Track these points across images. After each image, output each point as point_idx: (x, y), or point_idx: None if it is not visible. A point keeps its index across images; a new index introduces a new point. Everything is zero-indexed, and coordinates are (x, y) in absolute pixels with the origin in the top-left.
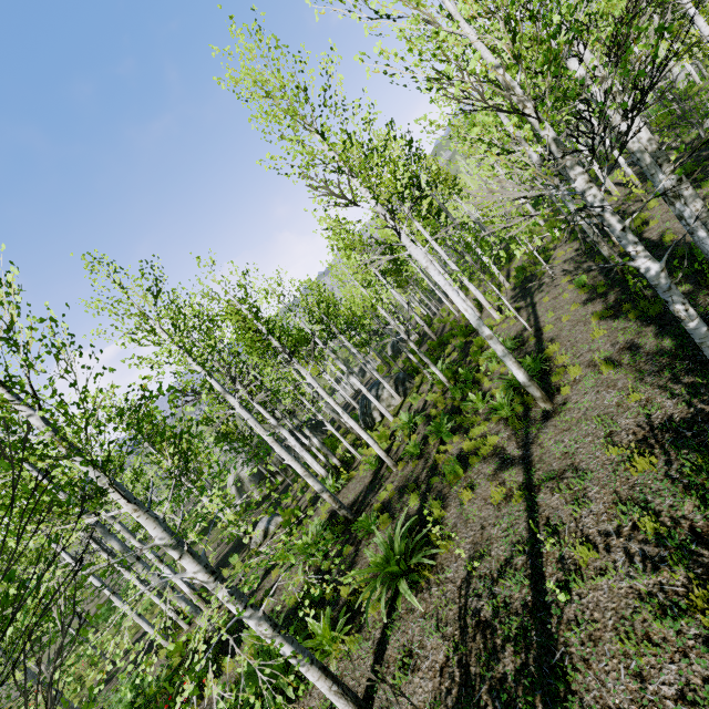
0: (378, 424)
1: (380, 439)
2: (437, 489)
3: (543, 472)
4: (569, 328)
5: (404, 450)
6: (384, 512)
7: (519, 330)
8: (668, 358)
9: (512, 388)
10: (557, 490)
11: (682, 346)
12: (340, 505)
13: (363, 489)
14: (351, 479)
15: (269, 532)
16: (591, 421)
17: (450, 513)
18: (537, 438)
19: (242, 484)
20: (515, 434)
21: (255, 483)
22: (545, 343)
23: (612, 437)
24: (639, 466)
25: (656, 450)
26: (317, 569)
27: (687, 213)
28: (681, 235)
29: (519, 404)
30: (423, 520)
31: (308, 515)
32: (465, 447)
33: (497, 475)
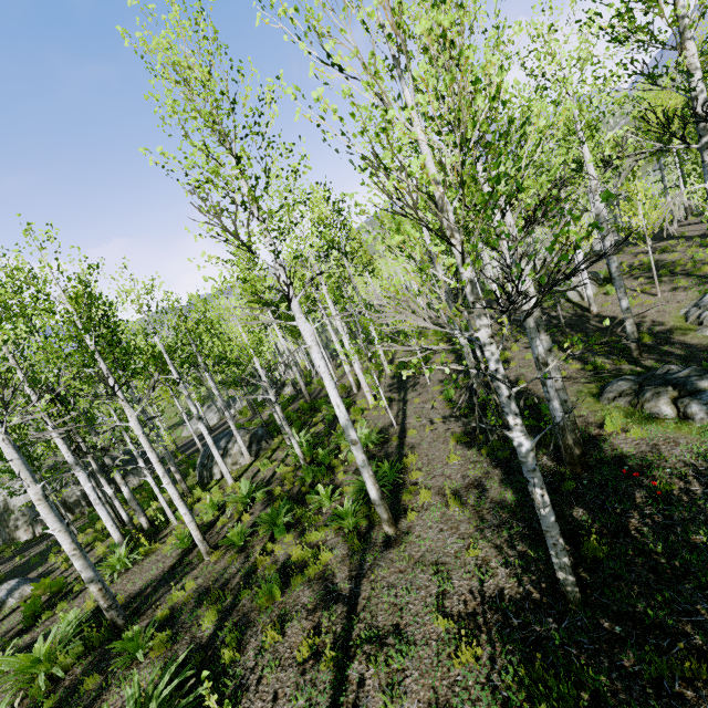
0: (214, 483)
1: (207, 507)
2: (243, 609)
3: (366, 626)
4: (430, 440)
5: (229, 532)
6: (168, 625)
7: (386, 423)
8: (508, 513)
9: (363, 495)
10: (374, 663)
11: (521, 503)
12: (112, 603)
13: (159, 575)
14: (152, 553)
15: (4, 608)
16: (428, 568)
17: (245, 657)
18: (372, 571)
19: (7, 516)
20: (351, 557)
21: (28, 518)
22: (406, 449)
23: (444, 598)
24: (464, 657)
25: (483, 634)
26: (32, 707)
27: (550, 382)
28: (532, 385)
29: (364, 519)
30: (209, 658)
31: (71, 595)
32: (295, 555)
33: (316, 613)
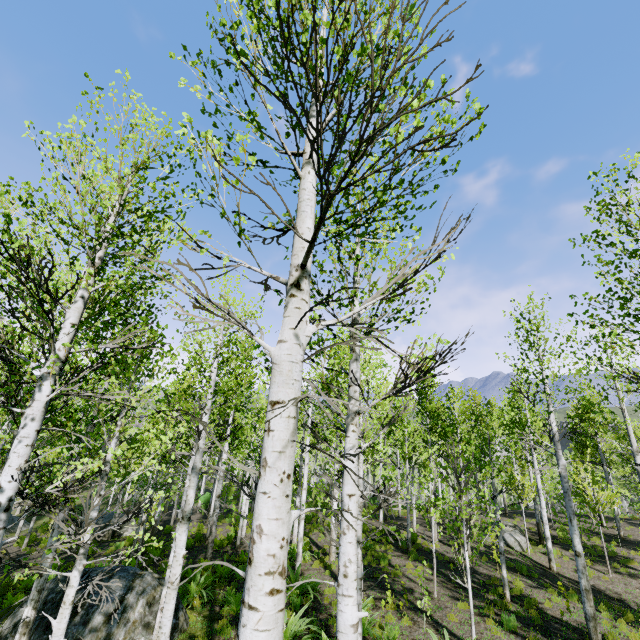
0: None
1: None
2: None
3: None
4: None
5: None
6: None
7: None
8: None
9: None
10: None
11: None
12: None
13: None
14: None
15: None
16: None
17: None
18: None
19: None
20: None
21: None
22: None
23: None
24: None
25: None
26: None
27: None
28: None
29: None
30: None
31: None
32: None
33: None
